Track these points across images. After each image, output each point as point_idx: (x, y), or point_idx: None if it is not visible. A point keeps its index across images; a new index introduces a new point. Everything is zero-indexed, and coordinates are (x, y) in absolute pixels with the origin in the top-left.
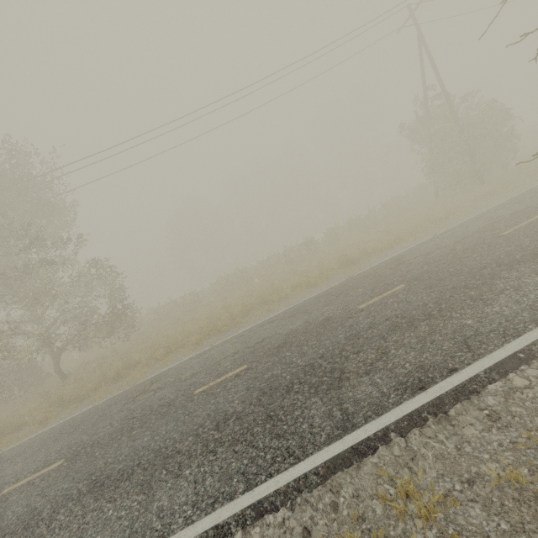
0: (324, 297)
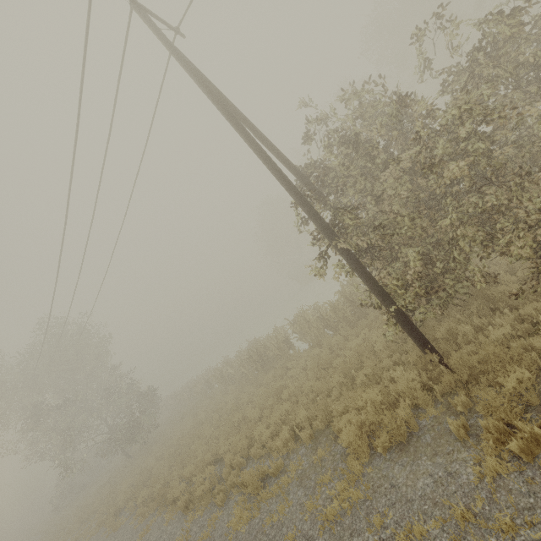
0: None
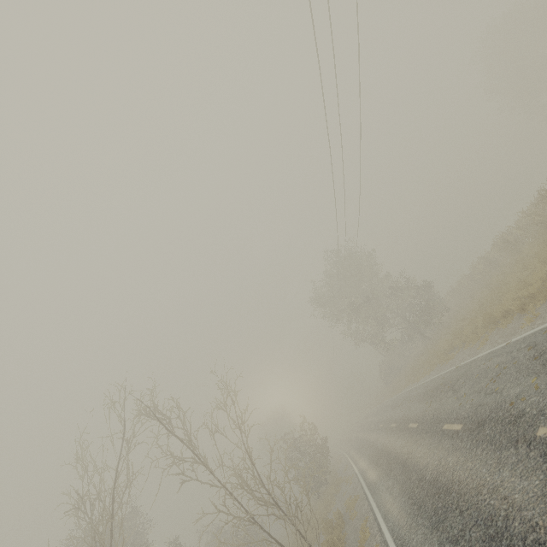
0: (436, 385)
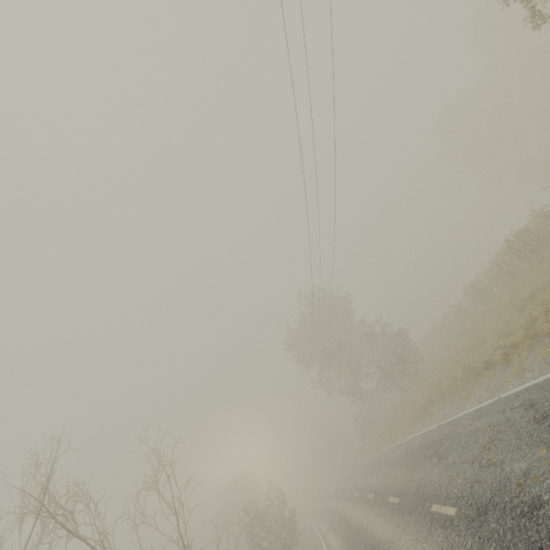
0: (417, 447)
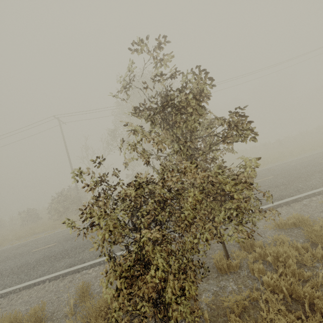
0: None
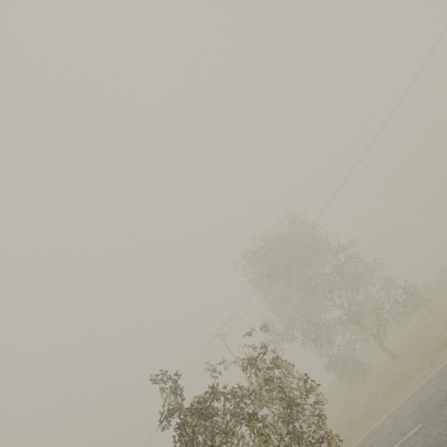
0: None
